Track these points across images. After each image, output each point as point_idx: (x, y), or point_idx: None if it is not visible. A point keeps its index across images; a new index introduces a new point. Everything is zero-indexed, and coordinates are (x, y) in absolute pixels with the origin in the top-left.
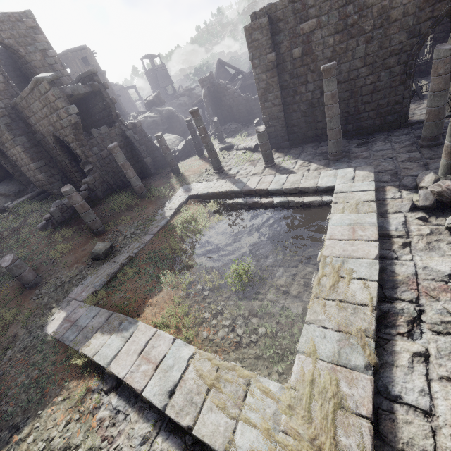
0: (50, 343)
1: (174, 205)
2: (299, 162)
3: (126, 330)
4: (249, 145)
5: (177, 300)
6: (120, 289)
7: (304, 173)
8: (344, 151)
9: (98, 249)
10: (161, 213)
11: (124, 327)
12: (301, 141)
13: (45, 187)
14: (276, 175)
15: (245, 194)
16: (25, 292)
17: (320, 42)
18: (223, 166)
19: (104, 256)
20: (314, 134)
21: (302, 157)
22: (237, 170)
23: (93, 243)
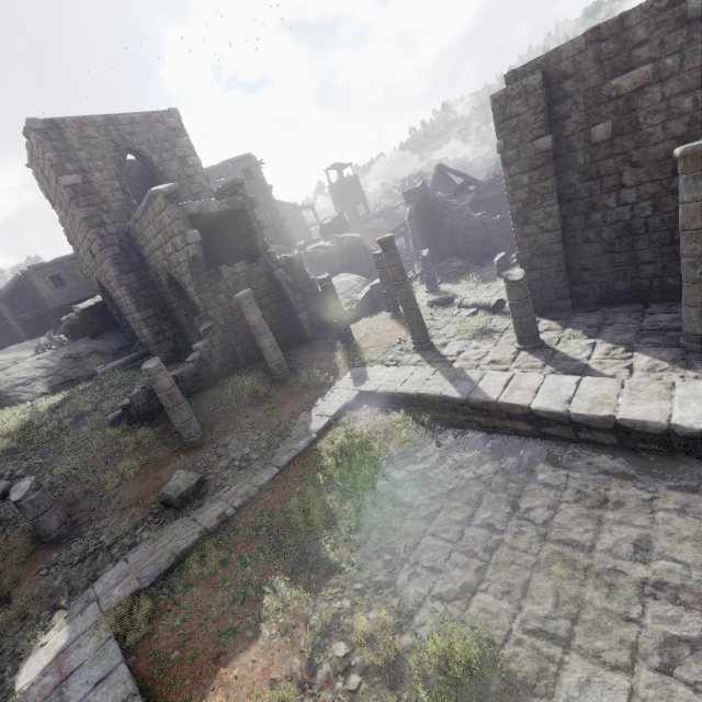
0: None
1: (330, 407)
2: (601, 346)
3: None
4: (484, 300)
5: (280, 698)
6: (181, 603)
7: (622, 379)
8: None
9: (173, 487)
10: (302, 422)
11: None
12: (598, 299)
13: (151, 347)
14: (546, 370)
15: (474, 407)
16: (39, 551)
17: (658, 108)
18: (432, 336)
19: (182, 501)
20: (632, 287)
21: (607, 335)
22: (459, 347)
23: (176, 465)
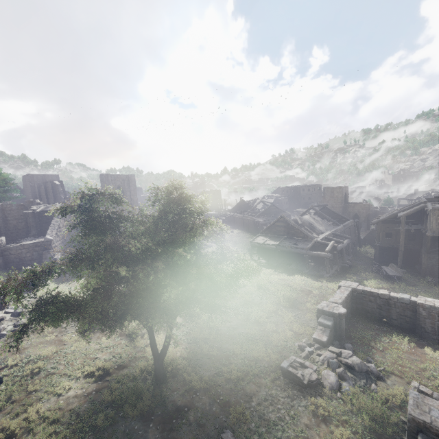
0: None
1: None
2: None
3: None
4: None
5: None
6: None
7: None
8: None
9: None
10: None
11: None
12: None
13: None
14: None
15: None
16: None
17: None
18: None
19: None
20: None
21: None
22: None
23: None
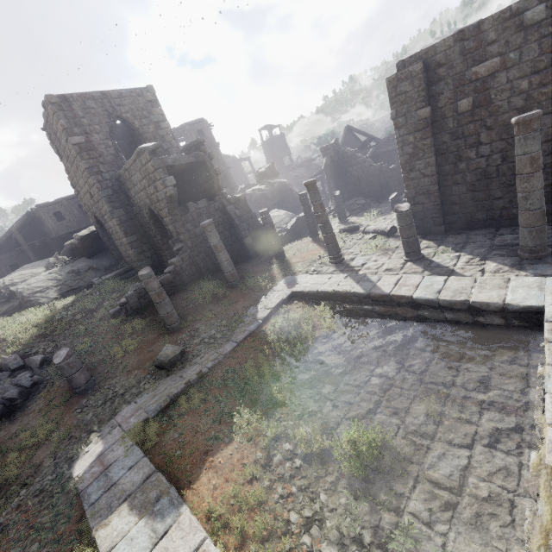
0: (69, 494)
1: (270, 303)
2: (464, 257)
3: (162, 516)
4: (381, 227)
5: (250, 471)
6: (177, 425)
7: (476, 277)
8: (547, 244)
9: (164, 355)
10: (251, 313)
11: (161, 508)
12: (464, 225)
13: (134, 264)
14: (425, 274)
15: (374, 299)
16: (72, 398)
17: (504, 88)
18: (343, 254)
19: (170, 365)
20: (488, 216)
21: (468, 249)
22: (363, 261)
23: (163, 343)
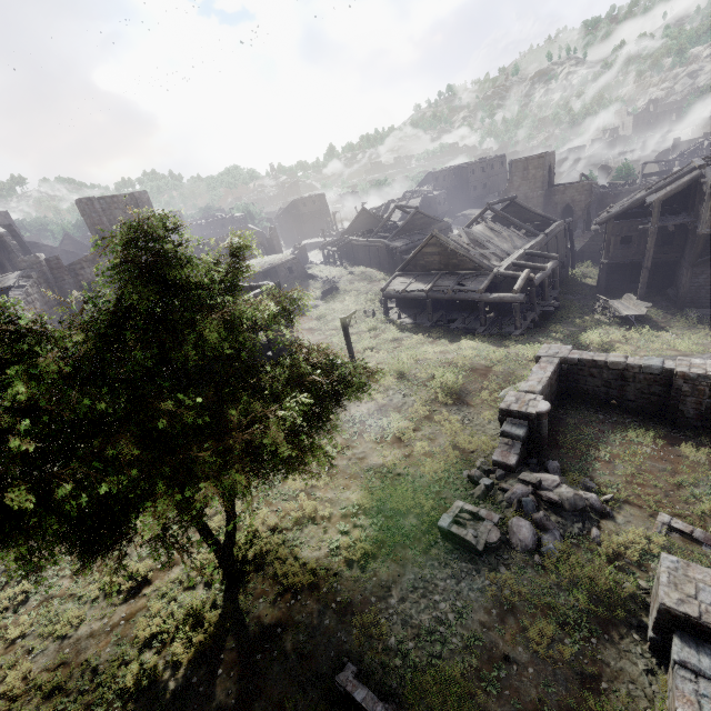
0: None
1: None
2: None
3: None
4: None
5: None
6: None
7: None
8: None
9: None
10: None
11: None
12: None
13: None
14: None
15: None
16: None
17: None
18: None
19: None
20: None
21: None
22: None
23: None
